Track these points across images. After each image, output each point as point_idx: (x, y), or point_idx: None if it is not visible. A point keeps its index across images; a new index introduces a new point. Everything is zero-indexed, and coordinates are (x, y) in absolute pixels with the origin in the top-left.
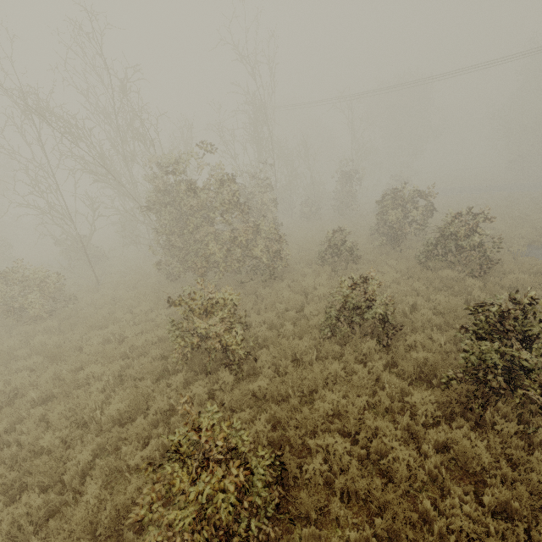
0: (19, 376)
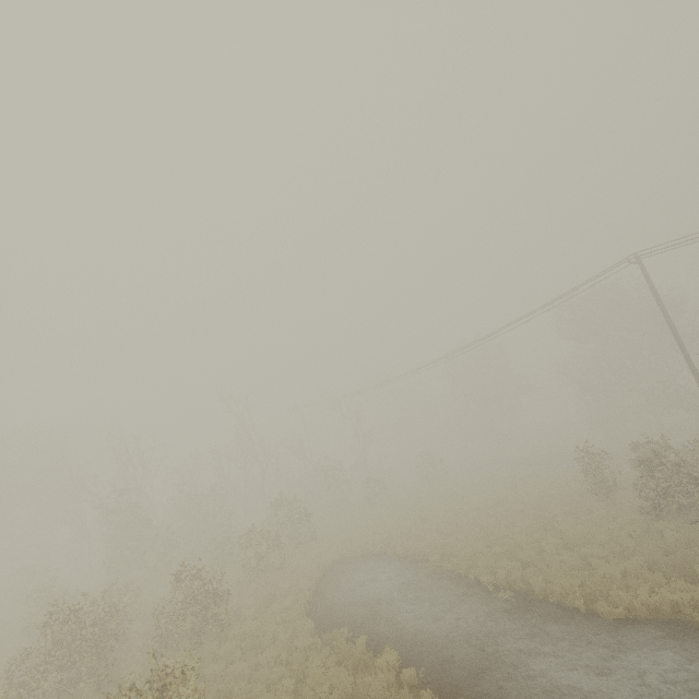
0: None
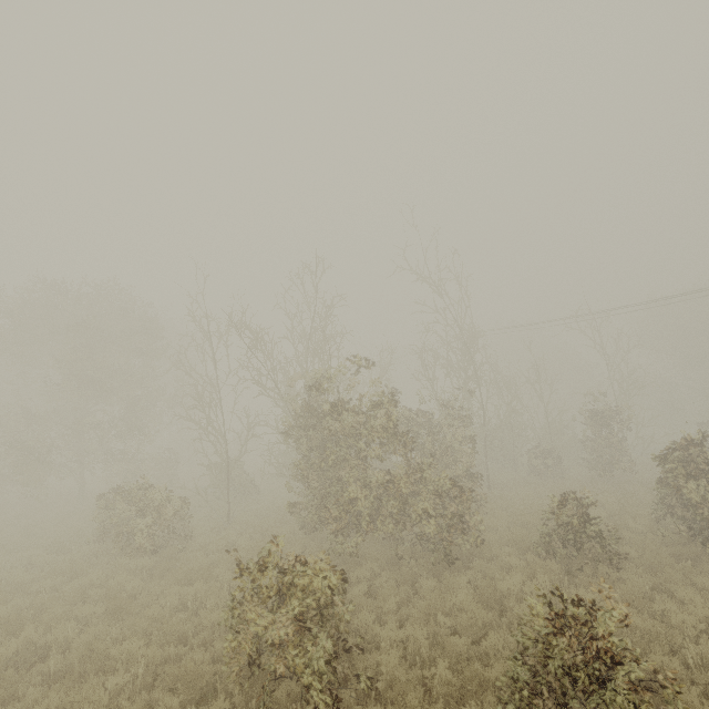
0: (64, 626)
